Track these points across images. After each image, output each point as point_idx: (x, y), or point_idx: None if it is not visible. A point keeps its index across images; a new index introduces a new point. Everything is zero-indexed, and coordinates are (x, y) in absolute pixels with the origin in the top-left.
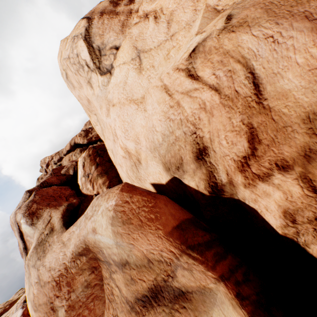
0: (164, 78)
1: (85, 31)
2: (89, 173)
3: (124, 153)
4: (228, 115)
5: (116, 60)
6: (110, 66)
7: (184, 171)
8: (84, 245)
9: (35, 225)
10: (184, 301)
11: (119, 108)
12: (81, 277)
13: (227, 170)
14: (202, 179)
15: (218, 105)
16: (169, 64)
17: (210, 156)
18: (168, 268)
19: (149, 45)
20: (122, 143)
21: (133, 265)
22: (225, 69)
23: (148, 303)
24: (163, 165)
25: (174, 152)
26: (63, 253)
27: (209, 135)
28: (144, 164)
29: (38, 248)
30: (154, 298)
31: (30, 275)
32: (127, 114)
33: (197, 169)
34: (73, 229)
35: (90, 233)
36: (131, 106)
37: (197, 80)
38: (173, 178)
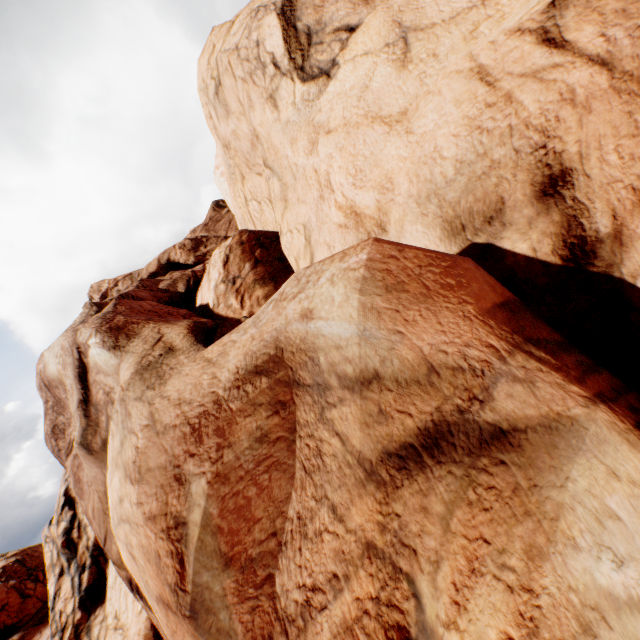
0: (480, 53)
1: (283, 0)
2: (237, 275)
3: (344, 218)
4: (625, 109)
5: (347, 50)
6: (330, 63)
7: (506, 223)
8: (272, 350)
9: (123, 349)
10: (503, 450)
11: (344, 134)
12: (249, 421)
13: (613, 209)
14: (548, 235)
15: (604, 93)
16: (483, 40)
17: (575, 186)
18: (475, 382)
19: (430, 17)
20: (342, 199)
21: (391, 381)
22: (630, 24)
23: (412, 462)
24: (446, 225)
25: (483, 191)
26: (209, 376)
27: (577, 148)
28: (394, 233)
29: (144, 374)
30: (430, 450)
31: (128, 417)
32: (363, 142)
33: (539, 216)
34: (230, 338)
35: (294, 321)
36: (375, 128)
37: (561, 50)
38: (467, 248)
